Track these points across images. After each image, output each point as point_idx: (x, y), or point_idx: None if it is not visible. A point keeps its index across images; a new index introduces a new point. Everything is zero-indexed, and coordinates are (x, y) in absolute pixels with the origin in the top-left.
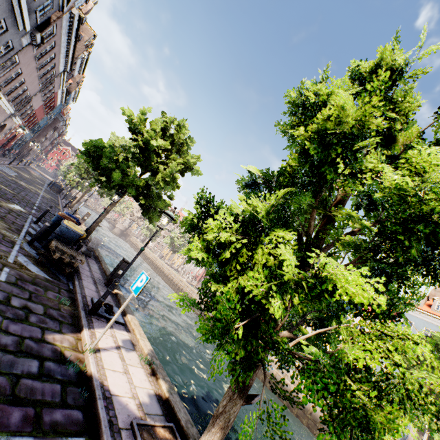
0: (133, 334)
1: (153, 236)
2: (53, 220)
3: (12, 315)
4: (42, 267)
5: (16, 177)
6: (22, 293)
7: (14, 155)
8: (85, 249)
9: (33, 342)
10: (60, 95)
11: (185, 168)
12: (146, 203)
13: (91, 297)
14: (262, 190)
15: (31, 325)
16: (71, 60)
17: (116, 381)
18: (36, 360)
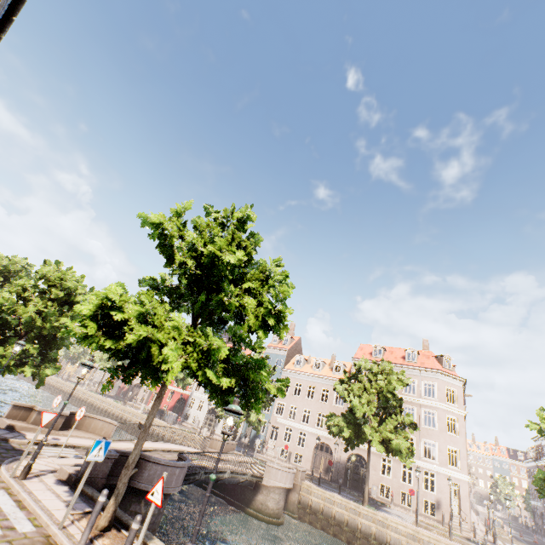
0: None
1: None
2: None
3: None
4: None
5: None
6: None
7: None
8: None
9: None
10: None
11: None
12: None
13: None
14: None
15: None
16: None
17: None
18: None
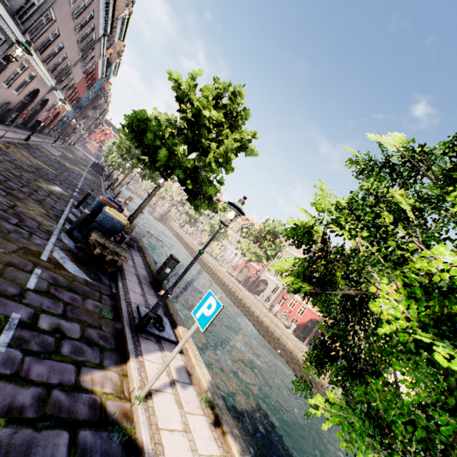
0: (186, 356)
1: (215, 235)
2: (94, 206)
3: (37, 346)
4: (82, 265)
5: (59, 157)
6: (54, 306)
7: (59, 135)
8: (128, 239)
9: (63, 392)
10: (100, 67)
11: (239, 147)
12: (194, 189)
13: (136, 304)
14: (405, 175)
15: (62, 361)
16: (111, 21)
17: (175, 451)
18: (66, 431)
